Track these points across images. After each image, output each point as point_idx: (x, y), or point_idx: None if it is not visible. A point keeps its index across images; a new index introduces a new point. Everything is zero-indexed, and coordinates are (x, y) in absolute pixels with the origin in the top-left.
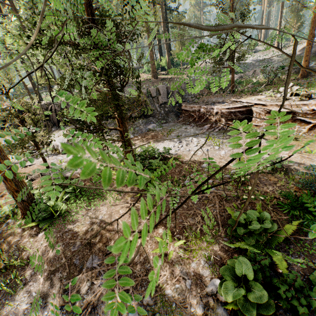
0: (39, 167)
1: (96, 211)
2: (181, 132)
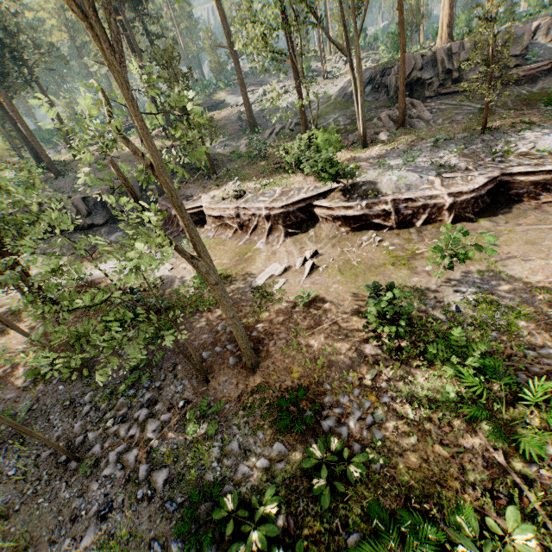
0: None
1: None
2: None
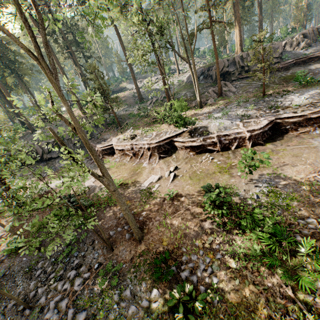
0: None
1: None
2: None
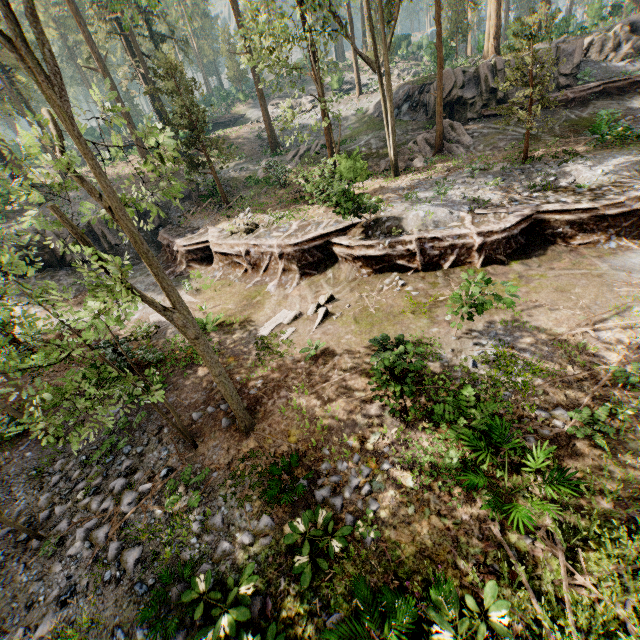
0: None
1: None
2: (137, 282)
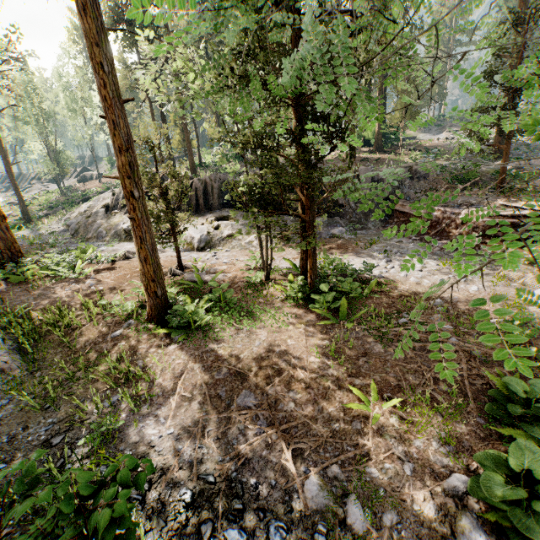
0: (166, 262)
1: (250, 333)
2: (391, 246)
